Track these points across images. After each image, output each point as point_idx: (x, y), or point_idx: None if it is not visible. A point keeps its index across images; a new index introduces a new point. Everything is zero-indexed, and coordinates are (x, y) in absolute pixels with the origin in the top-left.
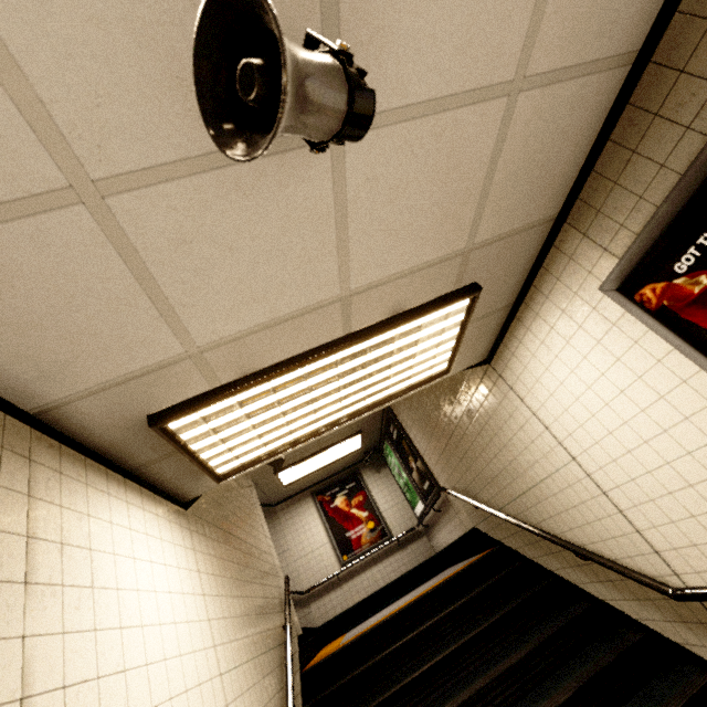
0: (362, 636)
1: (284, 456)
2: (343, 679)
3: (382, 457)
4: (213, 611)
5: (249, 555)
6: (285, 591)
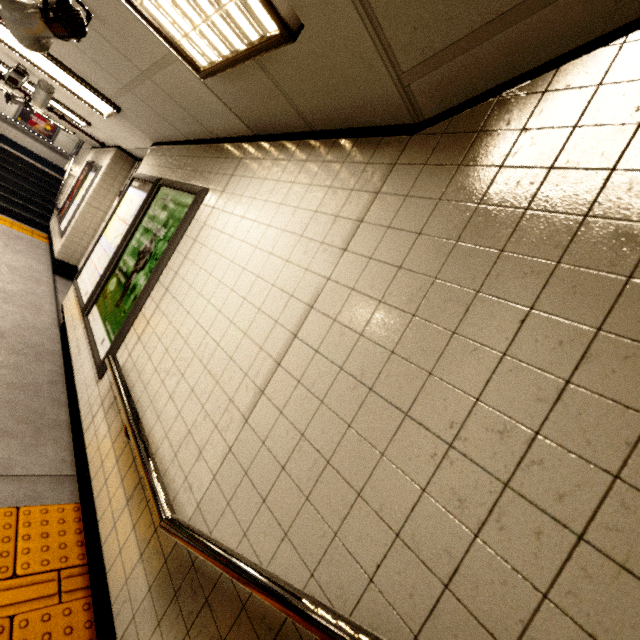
0: None
1: None
2: None
3: None
4: None
5: None
6: None
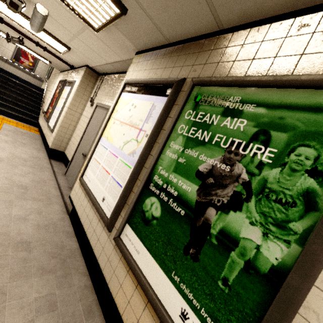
0: None
1: None
2: None
3: None
4: None
5: None
6: None
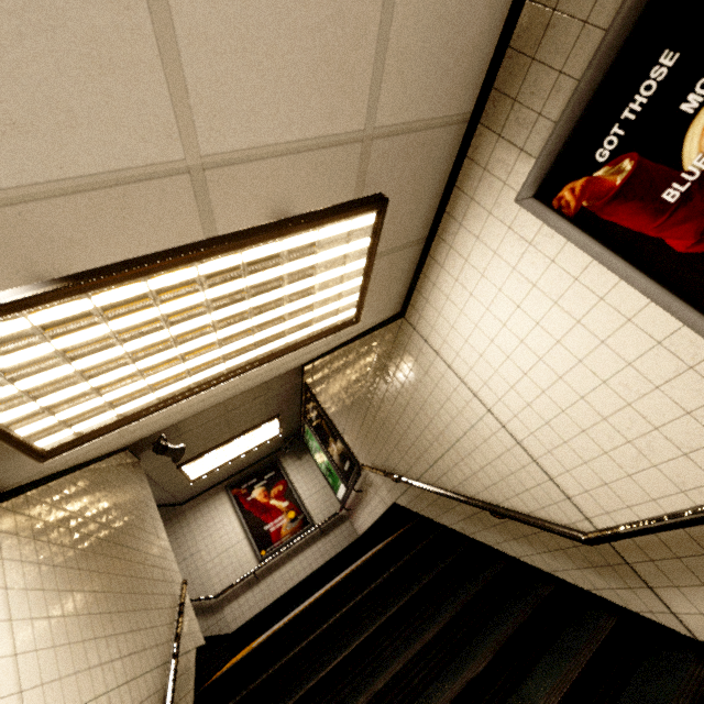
0: (272, 636)
1: (188, 446)
2: (246, 690)
3: (304, 443)
4: (30, 640)
5: (124, 560)
6: (179, 598)
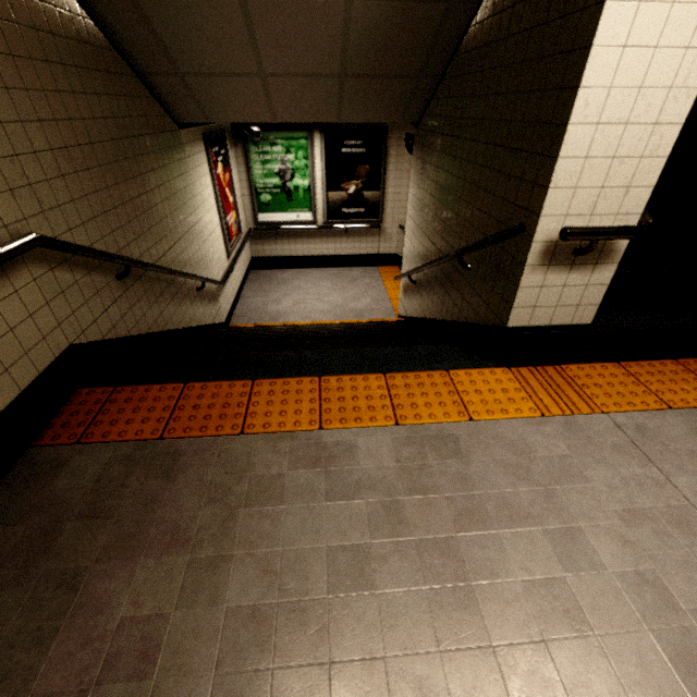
0: None
1: None
2: None
3: (247, 135)
4: None
5: None
6: None
